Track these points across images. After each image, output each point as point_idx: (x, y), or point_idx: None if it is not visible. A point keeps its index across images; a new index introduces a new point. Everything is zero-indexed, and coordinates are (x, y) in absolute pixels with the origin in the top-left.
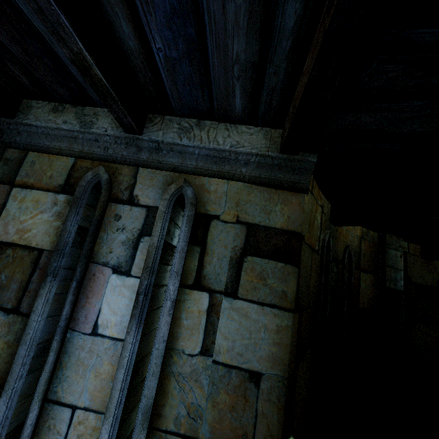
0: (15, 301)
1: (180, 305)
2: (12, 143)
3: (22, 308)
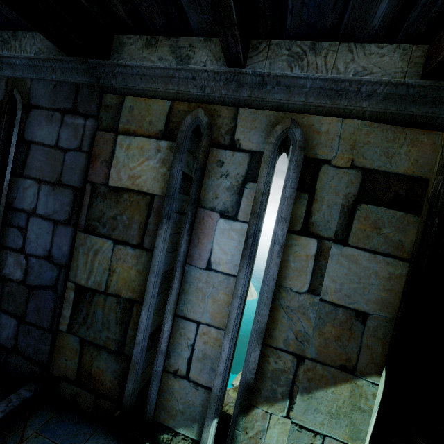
0: (138, 238)
1: (287, 249)
2: (108, 88)
3: (145, 244)
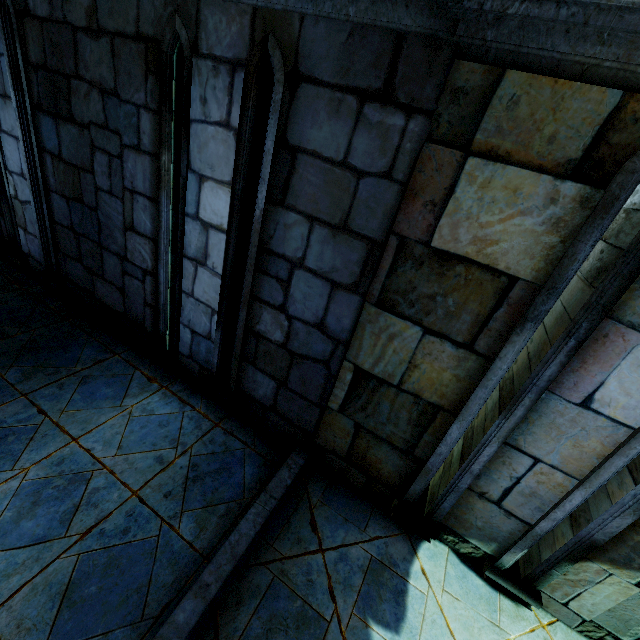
0: (467, 336)
1: None
2: (469, 47)
3: (478, 346)
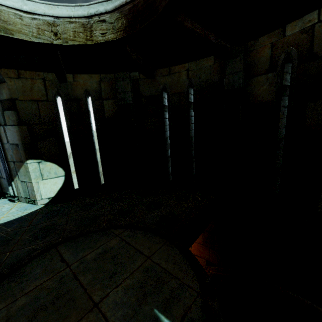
0: None
1: None
2: None
3: None
